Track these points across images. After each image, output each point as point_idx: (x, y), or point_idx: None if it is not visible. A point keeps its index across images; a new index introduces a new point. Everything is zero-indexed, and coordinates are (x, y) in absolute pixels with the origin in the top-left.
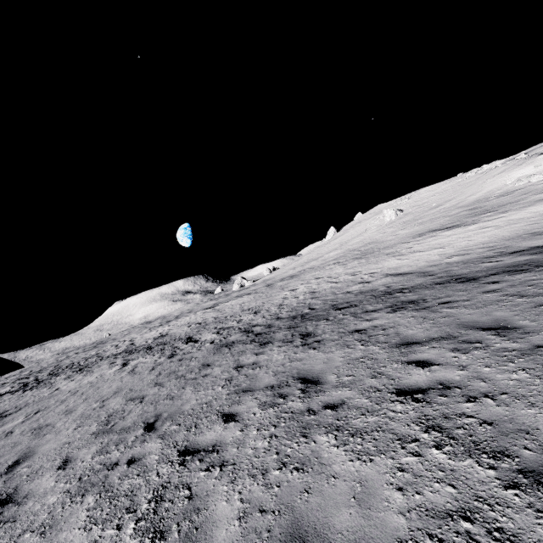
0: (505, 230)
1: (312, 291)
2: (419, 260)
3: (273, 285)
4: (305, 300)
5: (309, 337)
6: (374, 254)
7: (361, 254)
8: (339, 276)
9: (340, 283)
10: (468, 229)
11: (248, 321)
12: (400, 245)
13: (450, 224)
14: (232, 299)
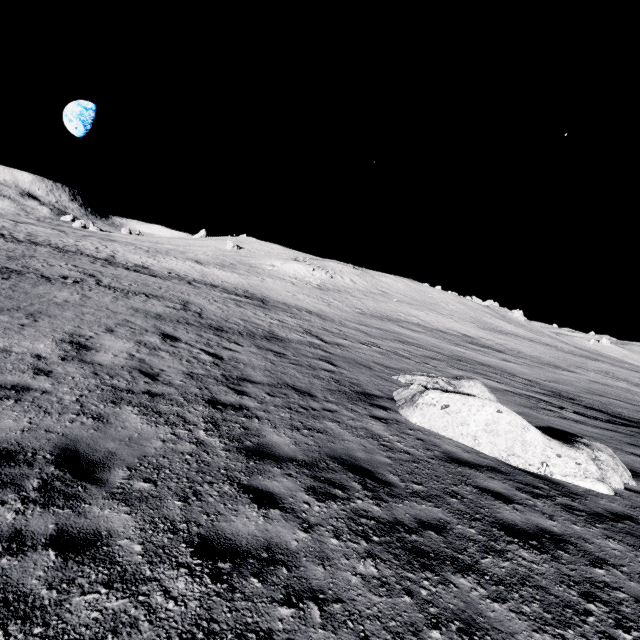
0: (183, 268)
1: (78, 245)
2: (137, 259)
3: (87, 237)
4: (61, 244)
5: (15, 242)
6: (155, 253)
7: (157, 251)
8: (110, 249)
9: (95, 249)
10: (192, 265)
11: (15, 235)
12: (170, 257)
13: (206, 262)
14: (44, 227)
